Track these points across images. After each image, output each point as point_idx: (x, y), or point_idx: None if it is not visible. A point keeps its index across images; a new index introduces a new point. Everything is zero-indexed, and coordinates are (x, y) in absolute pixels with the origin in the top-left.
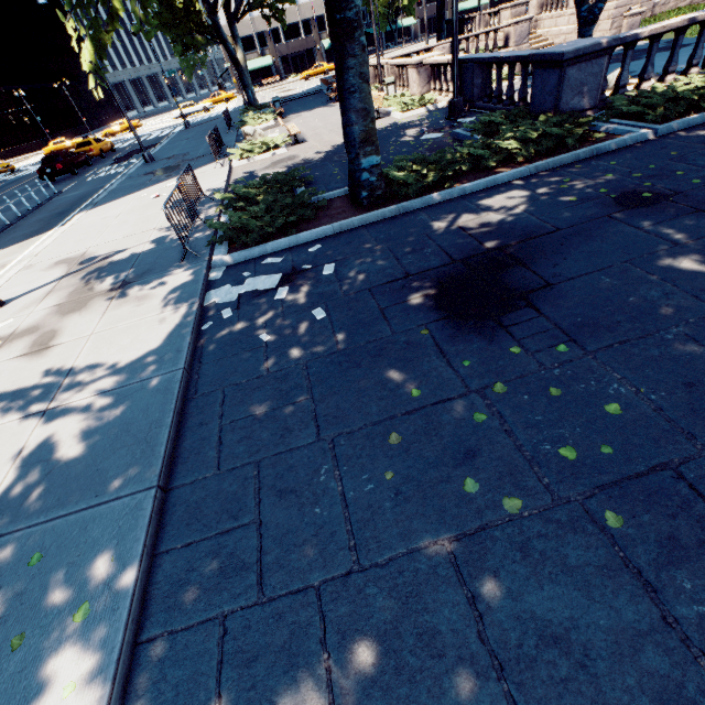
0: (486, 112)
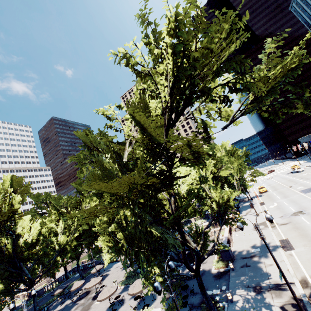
0: None
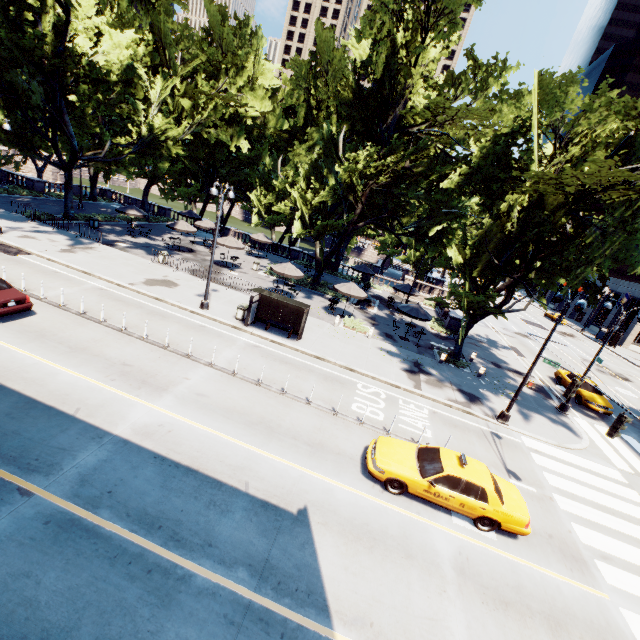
0: (9, 185)
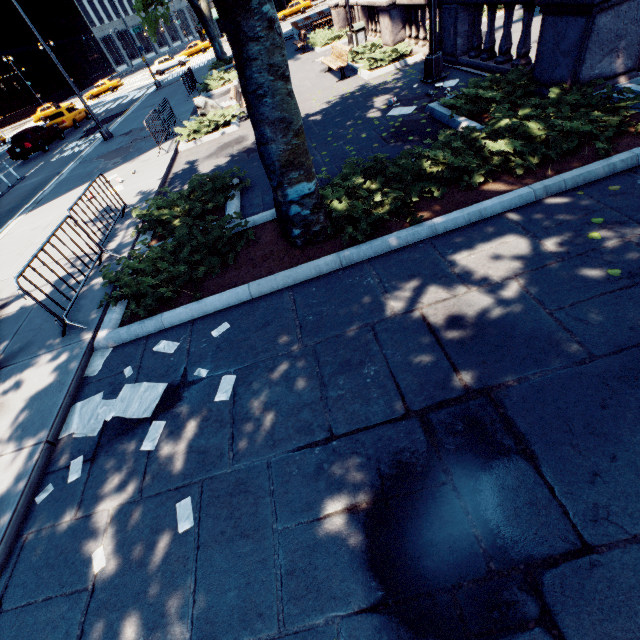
0: (472, 71)
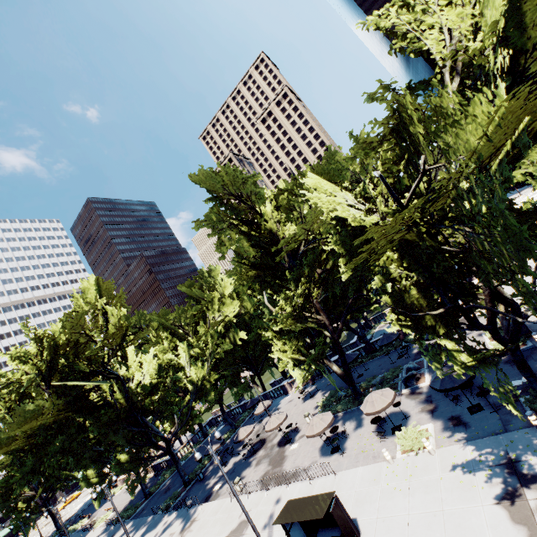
0: (163, 471)
